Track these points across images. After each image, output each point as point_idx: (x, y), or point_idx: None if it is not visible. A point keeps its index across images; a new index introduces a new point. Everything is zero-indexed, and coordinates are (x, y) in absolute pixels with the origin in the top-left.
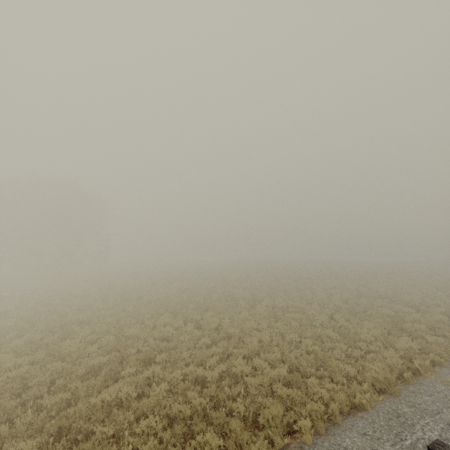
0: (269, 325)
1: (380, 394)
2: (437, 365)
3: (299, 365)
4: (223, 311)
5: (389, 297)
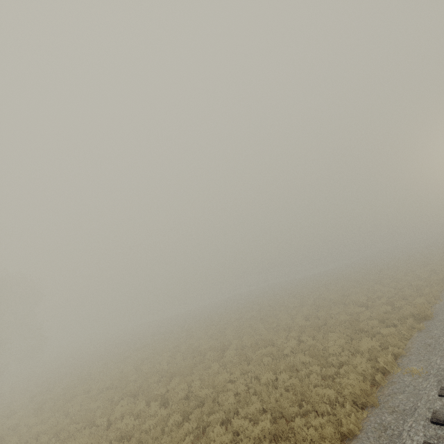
0: (242, 371)
1: (363, 410)
2: (398, 357)
3: (282, 408)
4: (191, 372)
5: (342, 301)
